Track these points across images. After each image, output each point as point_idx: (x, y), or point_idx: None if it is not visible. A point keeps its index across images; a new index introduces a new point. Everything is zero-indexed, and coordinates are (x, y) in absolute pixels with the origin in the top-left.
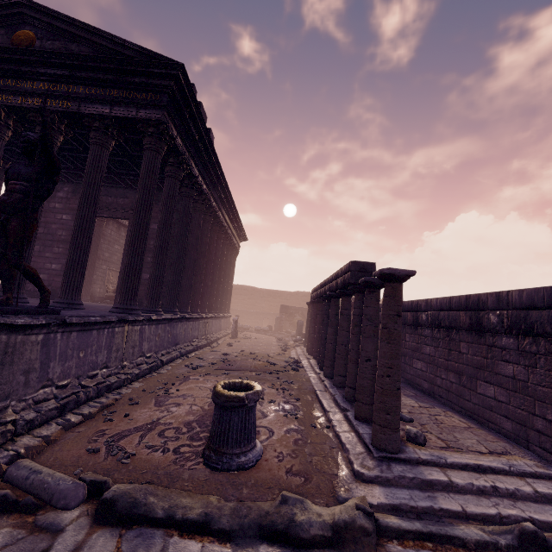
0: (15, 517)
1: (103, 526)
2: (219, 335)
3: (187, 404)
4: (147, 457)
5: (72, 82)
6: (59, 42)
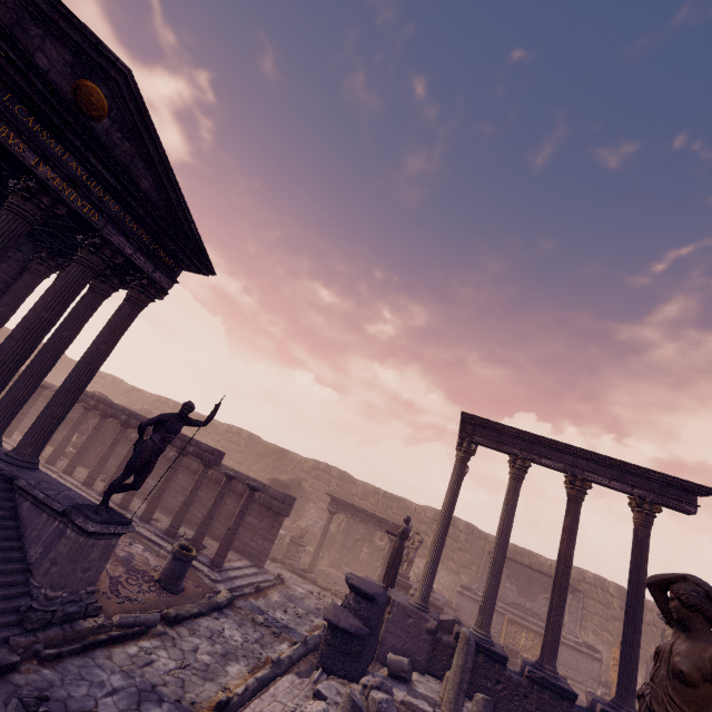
0: (146, 636)
1: (173, 626)
2: None
3: None
4: (147, 597)
5: (114, 195)
6: (129, 145)
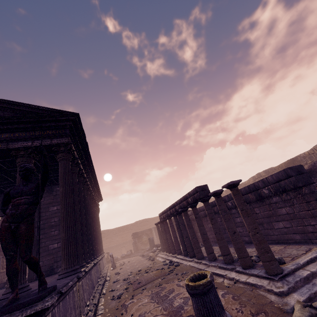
0: None
1: None
2: (105, 270)
3: None
4: None
5: (0, 132)
6: None
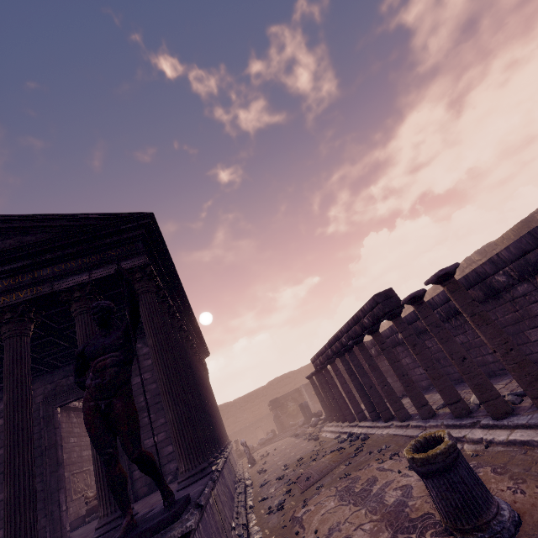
0: None
1: None
2: (239, 470)
3: (355, 531)
4: None
5: (37, 267)
6: (10, 240)
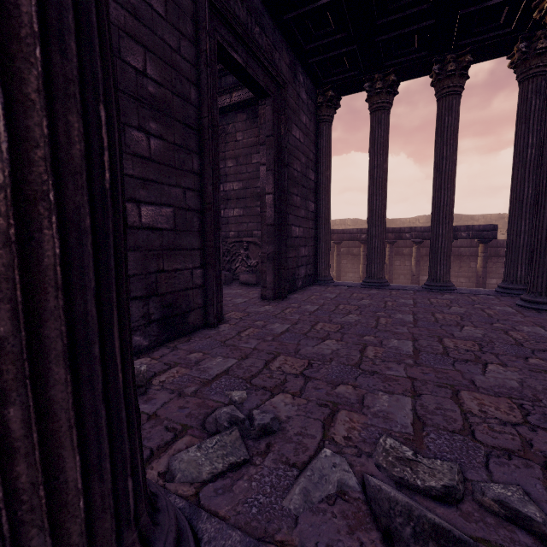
0: None
1: None
2: None
3: None
4: None
5: None
6: None
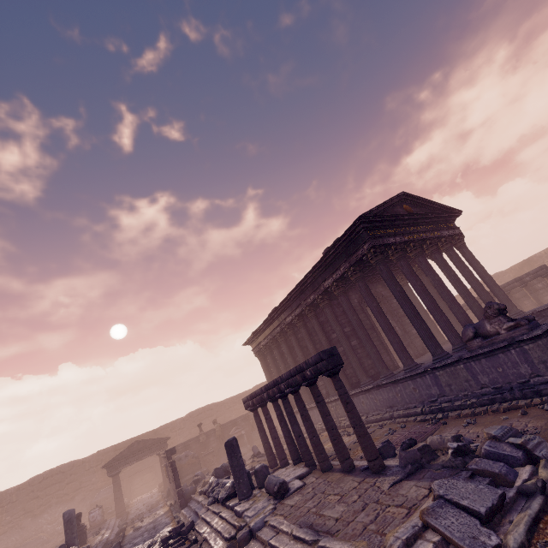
0: None
1: None
2: None
3: None
4: None
5: (431, 224)
6: (417, 208)
